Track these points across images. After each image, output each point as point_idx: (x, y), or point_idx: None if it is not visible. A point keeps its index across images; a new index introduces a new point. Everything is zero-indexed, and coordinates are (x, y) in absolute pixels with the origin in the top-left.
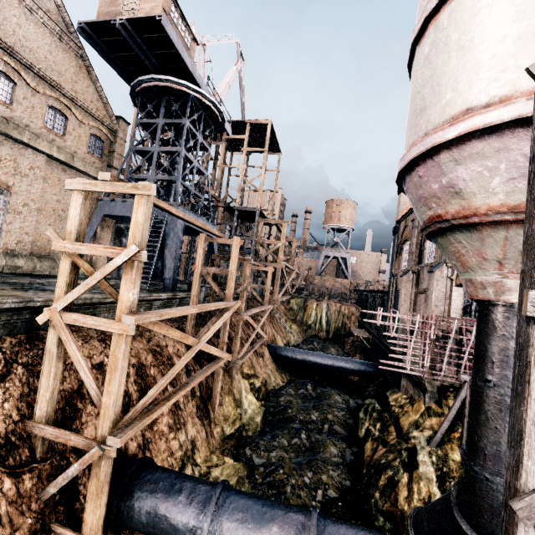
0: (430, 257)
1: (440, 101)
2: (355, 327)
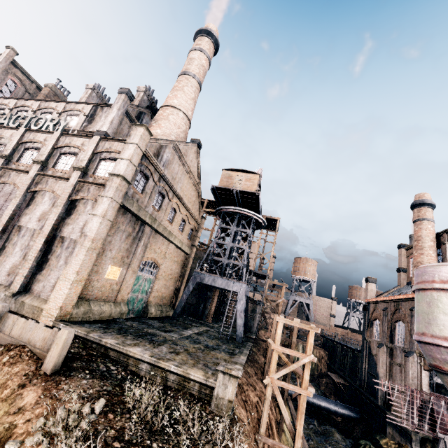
0: (400, 341)
1: (437, 326)
2: (325, 369)
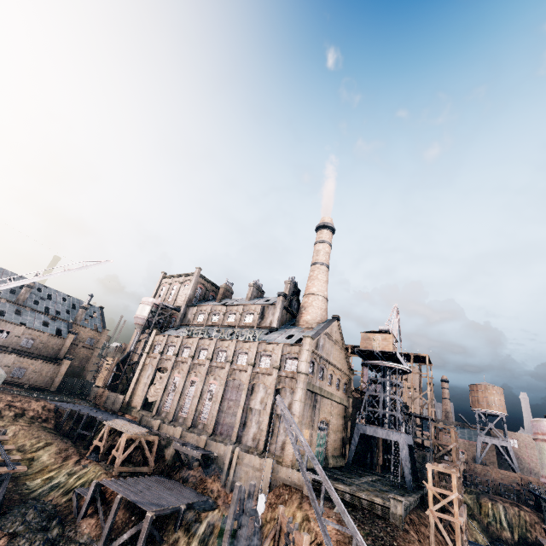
0: None
1: None
2: (543, 537)
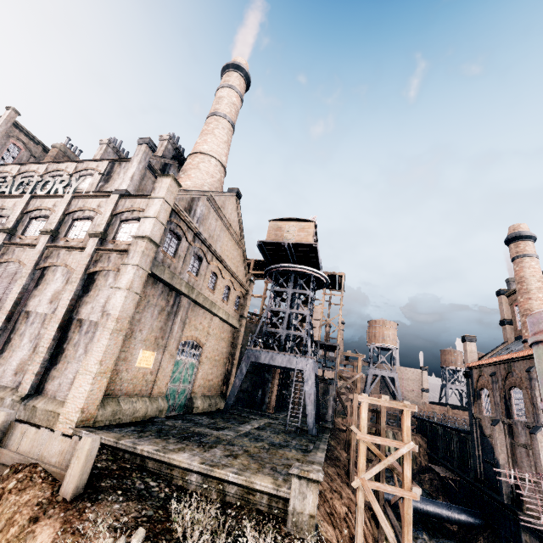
0: (520, 413)
1: None
2: (426, 461)
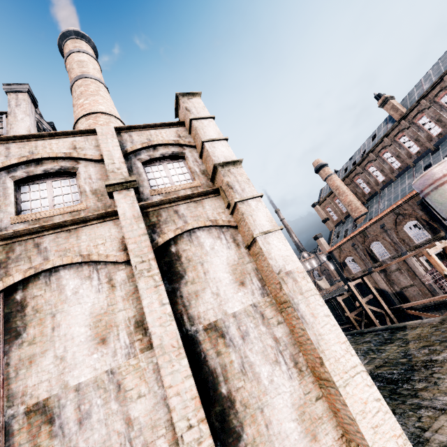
0: (383, 255)
1: None
2: None
